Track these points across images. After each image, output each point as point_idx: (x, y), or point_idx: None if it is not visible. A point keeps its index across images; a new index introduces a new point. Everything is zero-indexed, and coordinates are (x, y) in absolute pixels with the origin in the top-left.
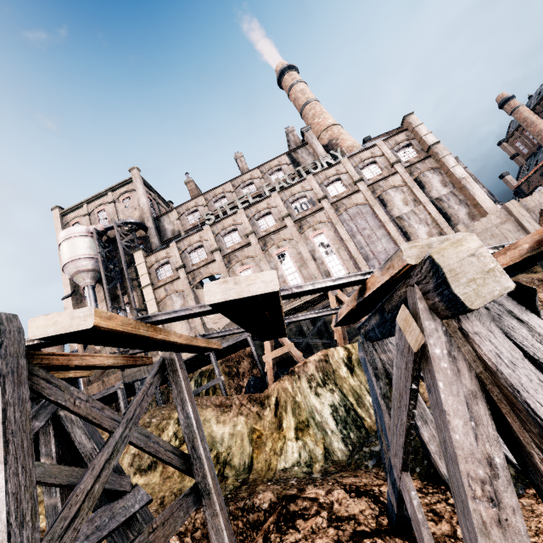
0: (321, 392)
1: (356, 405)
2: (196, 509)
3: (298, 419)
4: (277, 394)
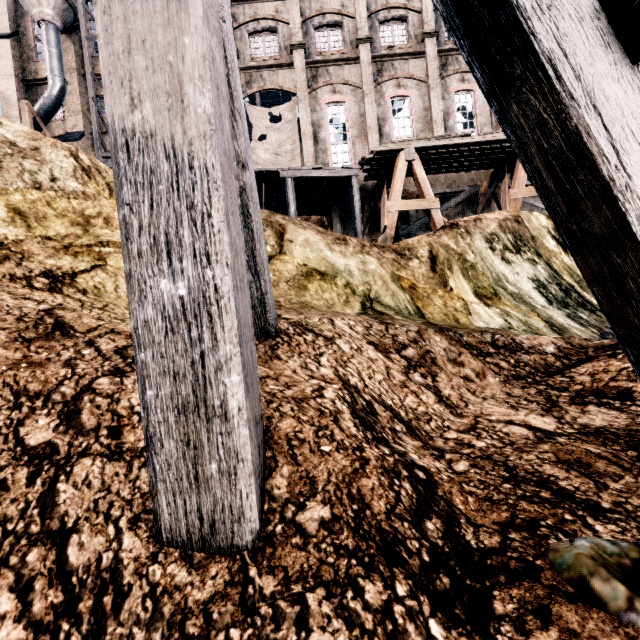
0: (514, 260)
1: (580, 288)
2: (382, 323)
3: (474, 283)
4: (429, 246)
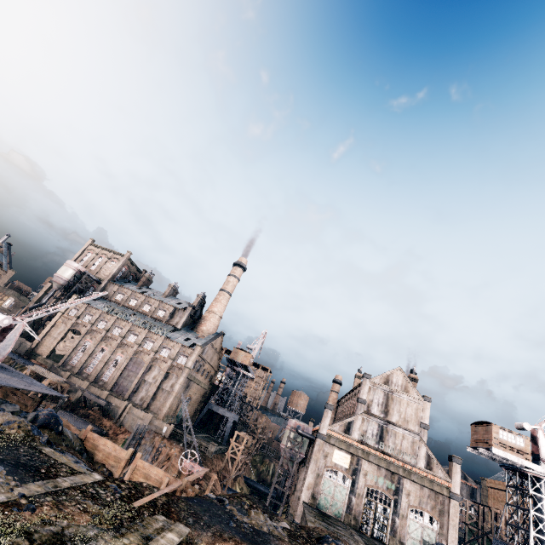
0: None
1: None
2: None
3: None
4: None
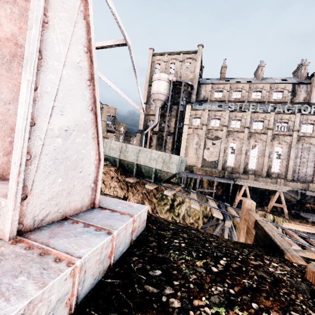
0: None
1: None
2: None
3: None
4: None
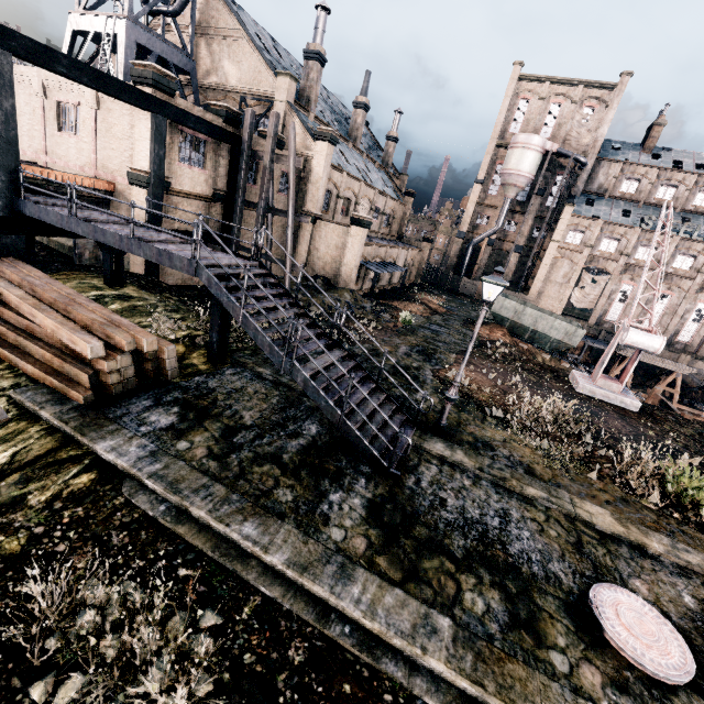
0: None
1: None
2: None
3: None
4: None
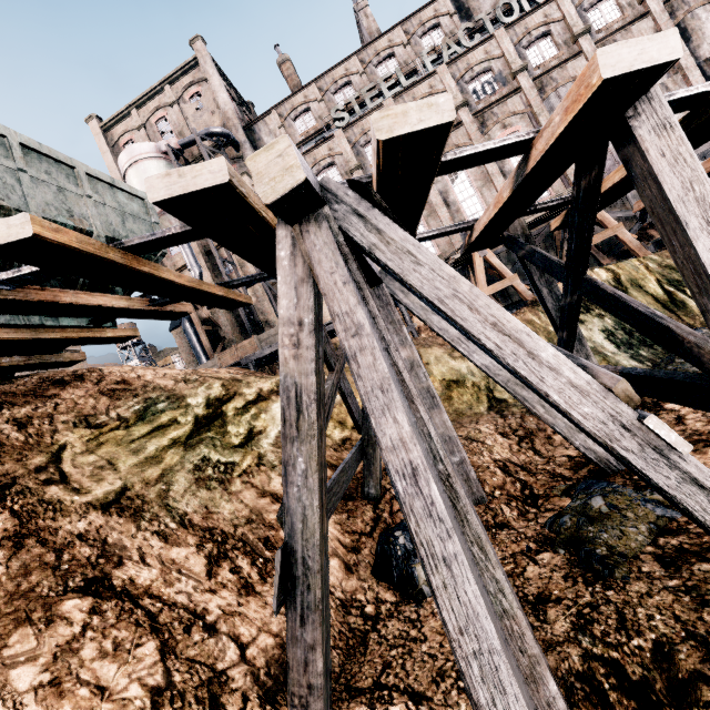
0: (585, 318)
1: None
2: (502, 418)
3: None
4: None
